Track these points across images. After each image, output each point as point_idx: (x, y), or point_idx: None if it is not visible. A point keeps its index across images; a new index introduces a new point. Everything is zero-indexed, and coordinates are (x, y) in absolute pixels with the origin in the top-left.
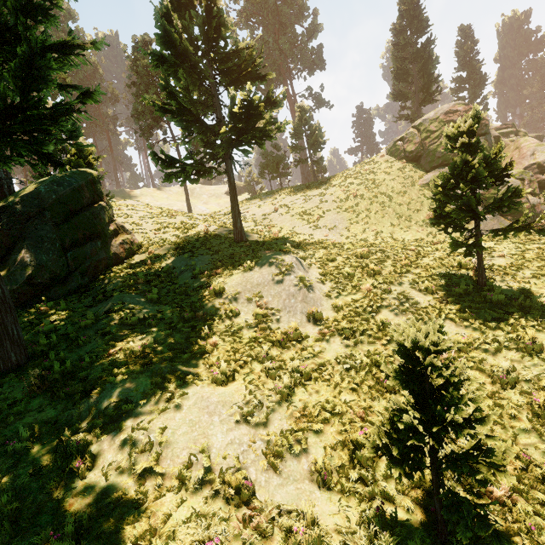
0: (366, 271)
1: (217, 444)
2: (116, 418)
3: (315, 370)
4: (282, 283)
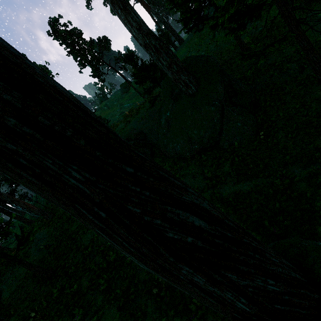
0: None
1: None
2: None
3: None
4: None
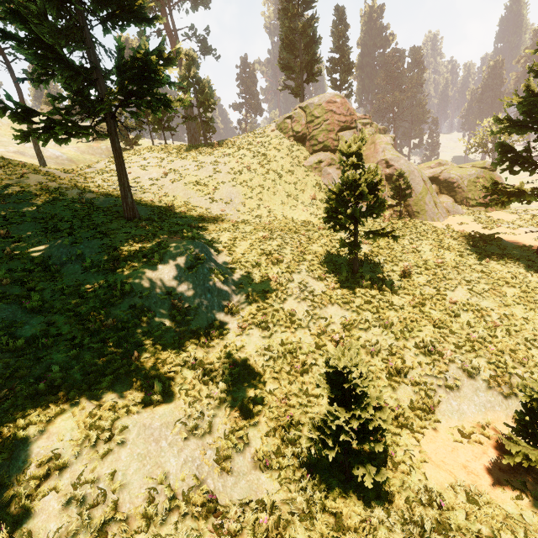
0: (271, 259)
1: (173, 469)
2: (44, 479)
3: (241, 366)
4: (196, 278)
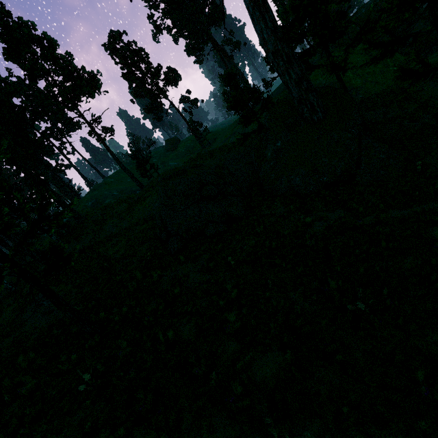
0: None
1: None
2: None
3: None
4: None
